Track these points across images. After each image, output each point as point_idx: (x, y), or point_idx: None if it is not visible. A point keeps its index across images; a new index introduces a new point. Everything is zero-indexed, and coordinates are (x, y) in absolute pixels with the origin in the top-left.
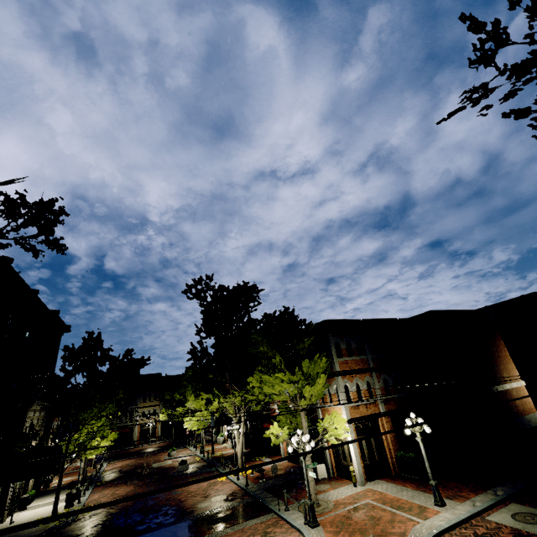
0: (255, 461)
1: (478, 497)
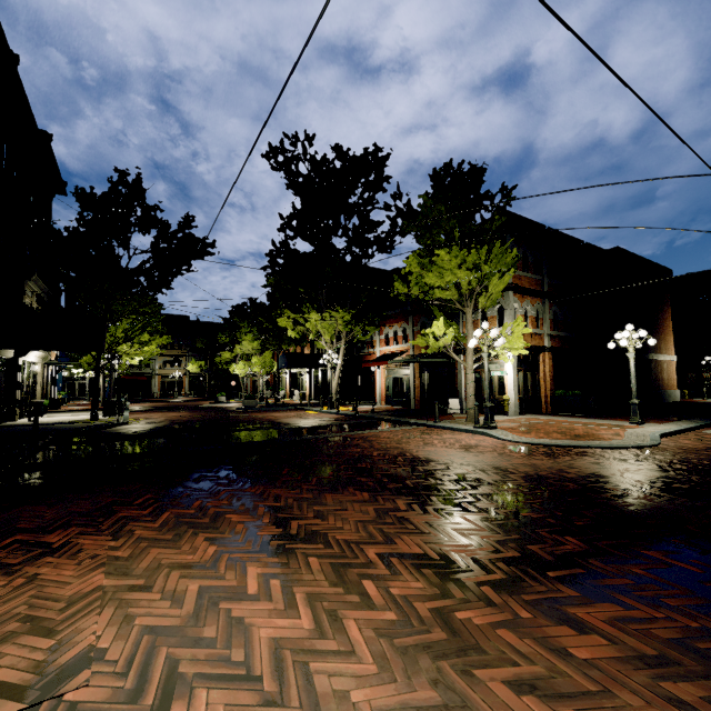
0: (344, 406)
1: (676, 422)
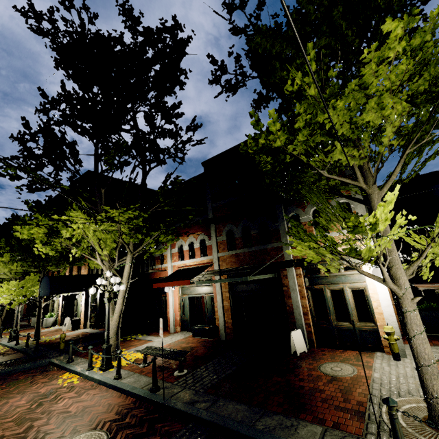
0: (127, 341)
1: None
